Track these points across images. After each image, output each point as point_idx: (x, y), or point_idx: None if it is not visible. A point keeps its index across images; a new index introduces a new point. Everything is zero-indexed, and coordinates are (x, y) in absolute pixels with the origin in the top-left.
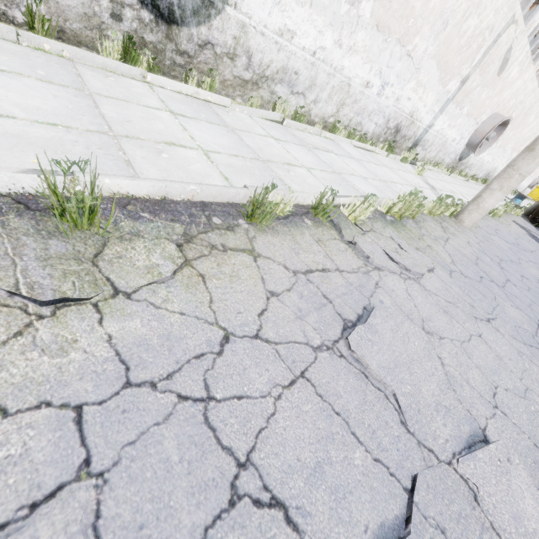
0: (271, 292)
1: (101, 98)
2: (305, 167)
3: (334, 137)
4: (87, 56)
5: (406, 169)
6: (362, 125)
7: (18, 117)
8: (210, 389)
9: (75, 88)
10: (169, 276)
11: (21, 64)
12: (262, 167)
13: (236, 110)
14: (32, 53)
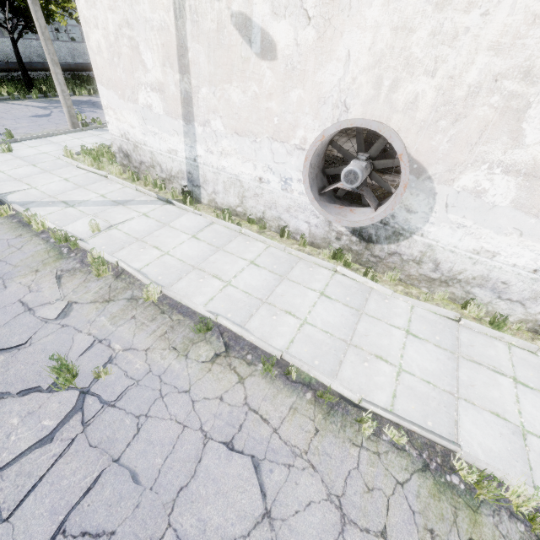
0: (221, 397)
1: (286, 281)
2: (400, 367)
3: None
4: (308, 257)
5: None
6: None
7: (239, 288)
8: (166, 396)
9: (280, 275)
10: (200, 362)
11: (272, 263)
12: (338, 347)
13: (400, 299)
14: (285, 256)
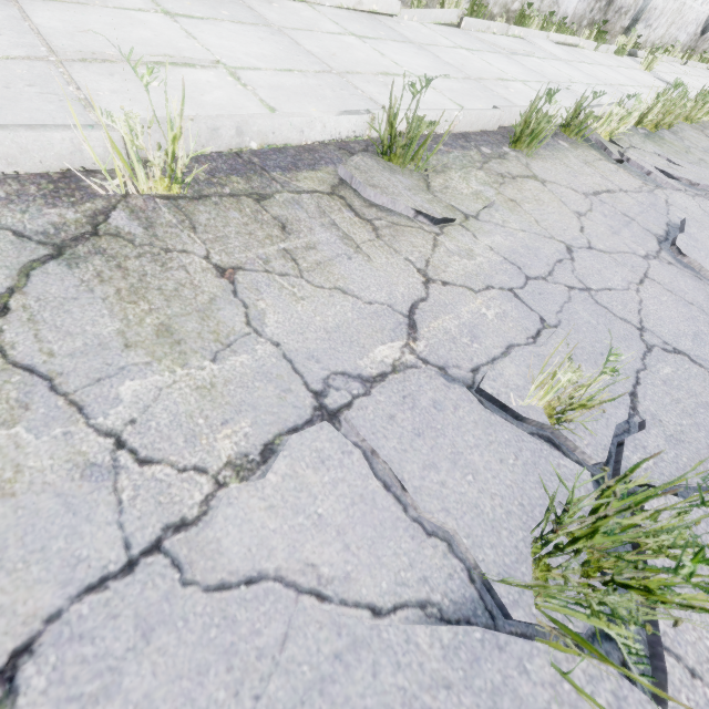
0: (577, 213)
1: (291, 33)
2: (518, 80)
3: (525, 33)
4: None
5: (627, 65)
6: (559, 5)
7: (261, 68)
8: (584, 283)
9: (263, 24)
10: (494, 201)
11: (204, 7)
12: (479, 87)
13: (404, 19)
14: None
